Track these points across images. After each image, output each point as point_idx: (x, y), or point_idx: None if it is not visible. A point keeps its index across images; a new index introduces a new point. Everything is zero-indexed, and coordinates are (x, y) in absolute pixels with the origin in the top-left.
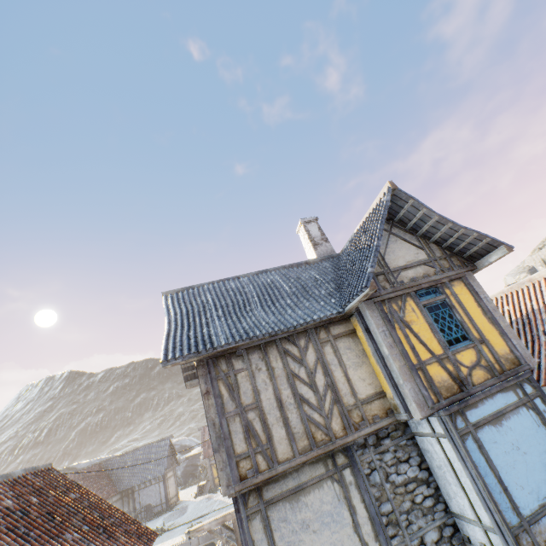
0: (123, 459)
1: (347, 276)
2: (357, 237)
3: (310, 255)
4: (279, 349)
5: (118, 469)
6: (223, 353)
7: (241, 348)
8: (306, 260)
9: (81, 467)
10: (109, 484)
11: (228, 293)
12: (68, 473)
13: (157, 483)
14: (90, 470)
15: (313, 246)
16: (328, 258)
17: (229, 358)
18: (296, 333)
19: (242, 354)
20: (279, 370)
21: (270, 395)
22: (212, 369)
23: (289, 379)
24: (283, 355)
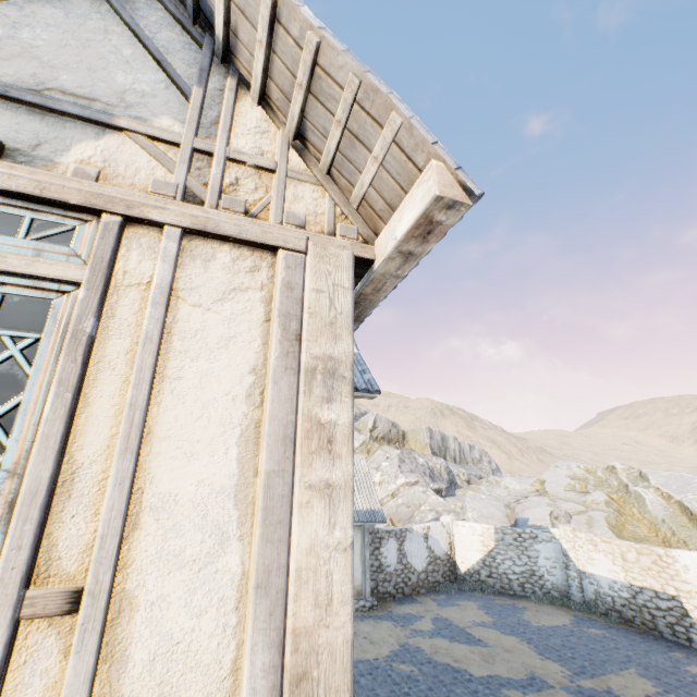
0: None
1: None
2: None
3: None
4: None
5: None
6: None
7: None
8: None
9: None
10: None
11: None
12: None
13: None
14: None
15: None
16: None
17: None
18: None
19: None
20: None
21: None
22: None
23: None
24: None
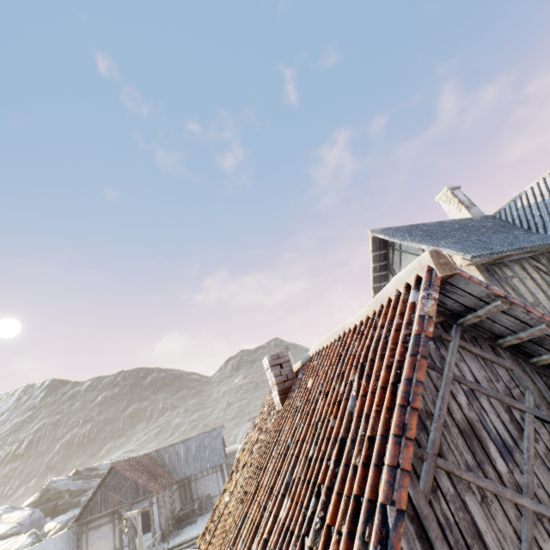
0: (173, 449)
1: (548, 218)
2: (540, 190)
3: (460, 217)
4: (530, 265)
5: (170, 459)
6: (494, 262)
7: (505, 260)
8: (469, 217)
9: (103, 468)
10: (166, 473)
11: (435, 232)
12: (129, 459)
13: (214, 472)
14: (144, 458)
15: (466, 208)
16: (485, 218)
17: (500, 267)
18: (536, 254)
19: (508, 265)
20: (539, 280)
21: (542, 297)
22: (493, 273)
23: (549, 287)
24: (537, 269)
